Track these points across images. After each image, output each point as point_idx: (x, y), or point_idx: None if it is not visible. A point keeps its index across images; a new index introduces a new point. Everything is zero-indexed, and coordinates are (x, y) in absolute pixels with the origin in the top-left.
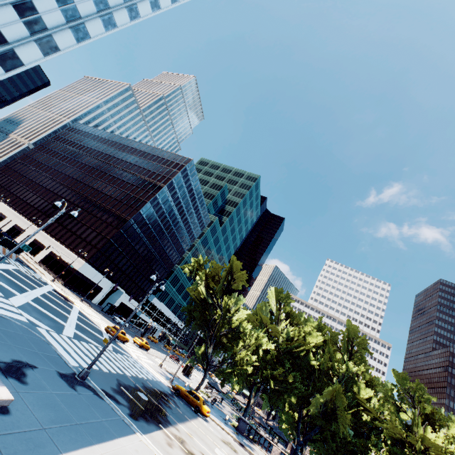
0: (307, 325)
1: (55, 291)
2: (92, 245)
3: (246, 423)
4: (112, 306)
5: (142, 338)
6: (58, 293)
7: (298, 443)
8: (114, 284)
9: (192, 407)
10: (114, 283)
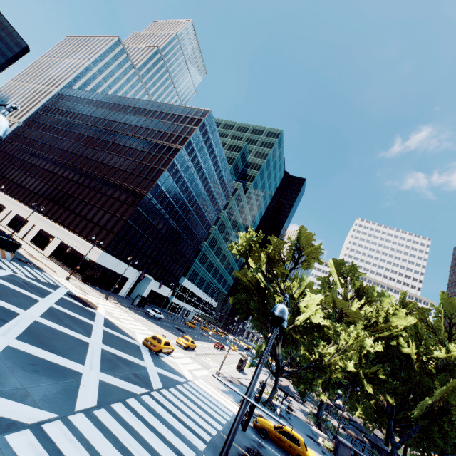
0: (382, 301)
1: (70, 296)
2: (108, 230)
3: (348, 448)
4: (142, 297)
5: (186, 336)
6: (74, 297)
7: (394, 445)
8: (140, 271)
9: (290, 455)
10: (140, 270)
